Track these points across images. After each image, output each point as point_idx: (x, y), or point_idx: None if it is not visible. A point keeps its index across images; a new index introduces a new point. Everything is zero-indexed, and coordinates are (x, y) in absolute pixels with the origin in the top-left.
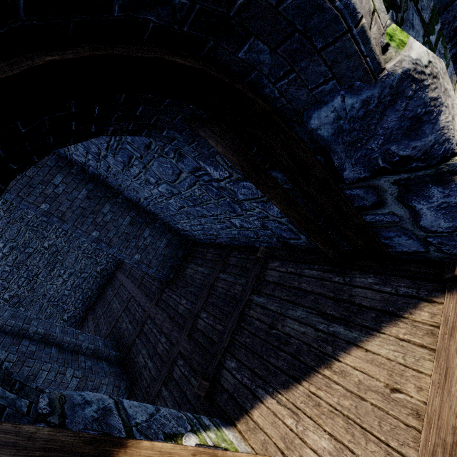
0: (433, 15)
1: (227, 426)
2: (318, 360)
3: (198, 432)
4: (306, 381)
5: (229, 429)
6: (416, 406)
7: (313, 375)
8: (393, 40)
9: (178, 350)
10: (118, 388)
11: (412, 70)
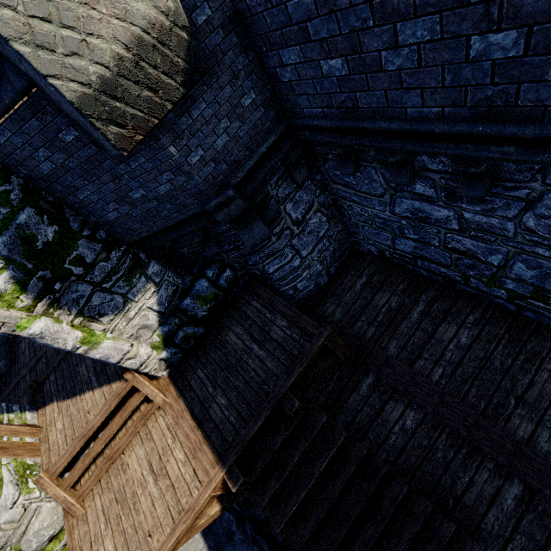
0: (111, 273)
1: (33, 411)
2: (80, 391)
3: (1, 414)
4: (71, 399)
5: (33, 412)
6: (89, 420)
7: (74, 397)
8: (20, 327)
9: (46, 351)
10: None
11: (29, 337)
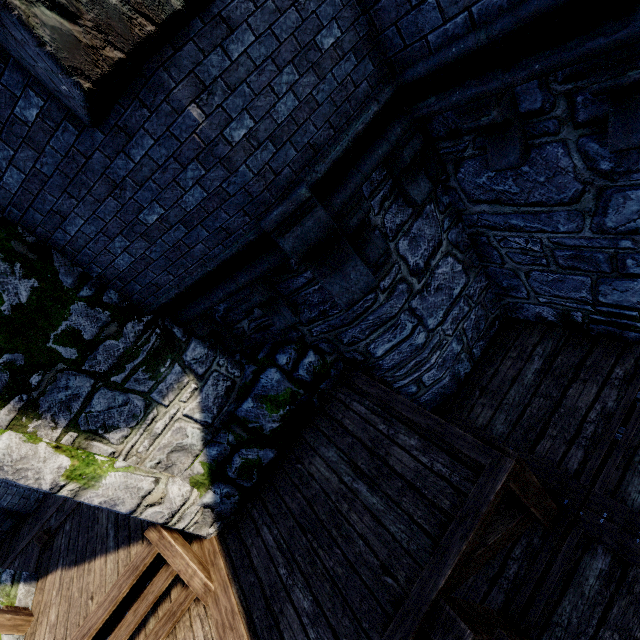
0: (124, 358)
1: (31, 581)
2: (91, 553)
3: None
4: (78, 567)
5: (30, 584)
6: (89, 613)
7: (82, 565)
8: None
9: None
10: (26, 500)
11: None
